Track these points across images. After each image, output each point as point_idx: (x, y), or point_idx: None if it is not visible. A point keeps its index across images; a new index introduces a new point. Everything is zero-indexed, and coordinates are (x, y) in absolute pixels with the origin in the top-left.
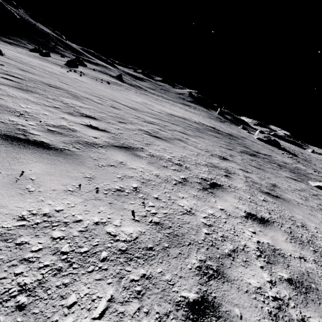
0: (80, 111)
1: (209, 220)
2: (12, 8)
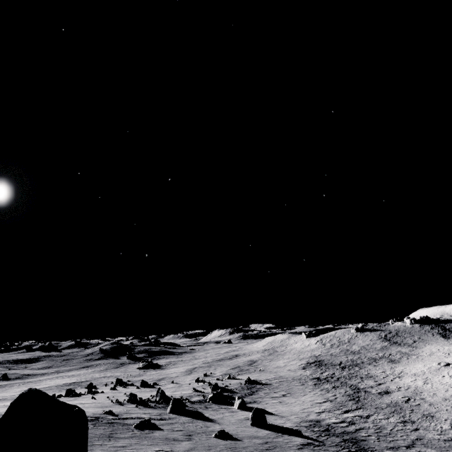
0: None
1: None
2: None
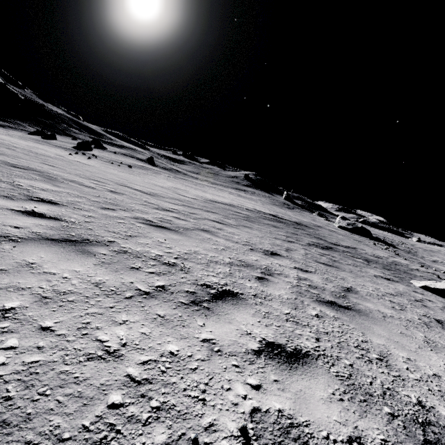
0: (34, 195)
1: (150, 369)
2: (16, 89)
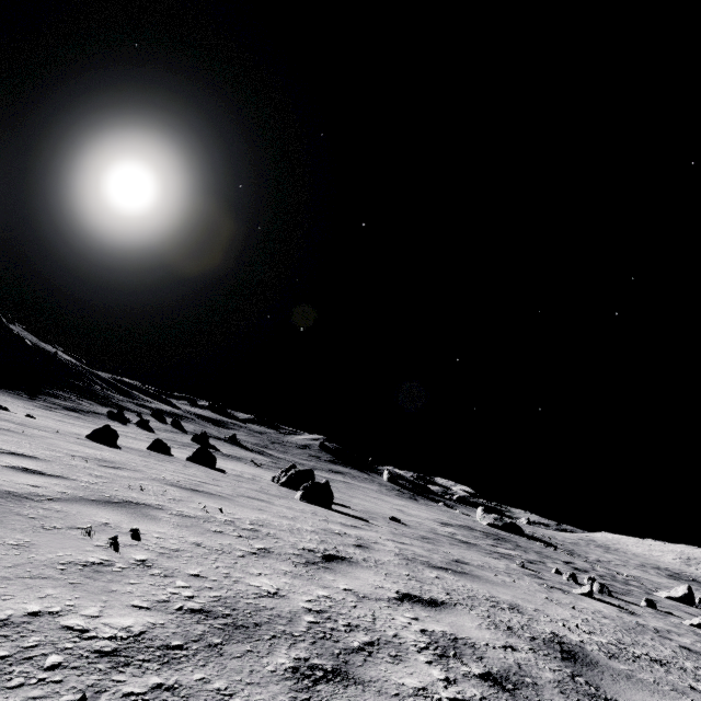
0: None
1: None
2: (13, 327)
